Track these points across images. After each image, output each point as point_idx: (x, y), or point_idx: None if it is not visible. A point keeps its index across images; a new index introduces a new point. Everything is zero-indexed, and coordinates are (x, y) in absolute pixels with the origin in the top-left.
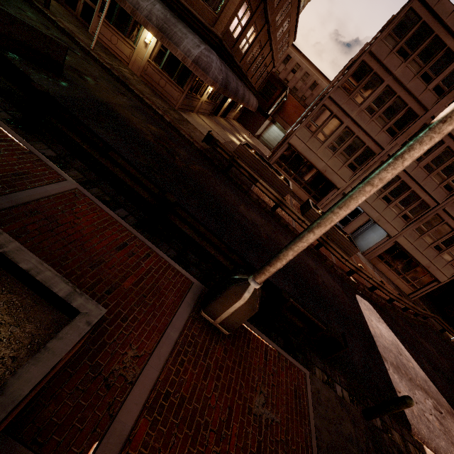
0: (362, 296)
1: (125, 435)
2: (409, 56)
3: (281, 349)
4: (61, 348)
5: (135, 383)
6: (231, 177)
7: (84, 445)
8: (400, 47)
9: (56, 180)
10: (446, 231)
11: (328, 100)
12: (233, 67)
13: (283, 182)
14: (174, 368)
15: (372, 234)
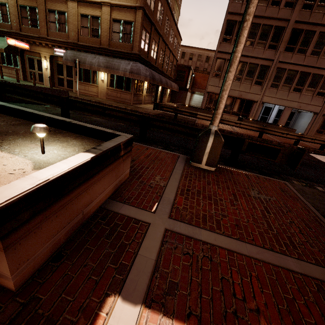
0: (316, 154)
1: (171, 201)
2: None
3: (257, 174)
4: (118, 140)
5: (166, 186)
6: (180, 121)
7: (150, 203)
8: None
9: None
10: None
11: (218, 54)
12: (152, 69)
13: None
14: (187, 182)
15: (302, 120)
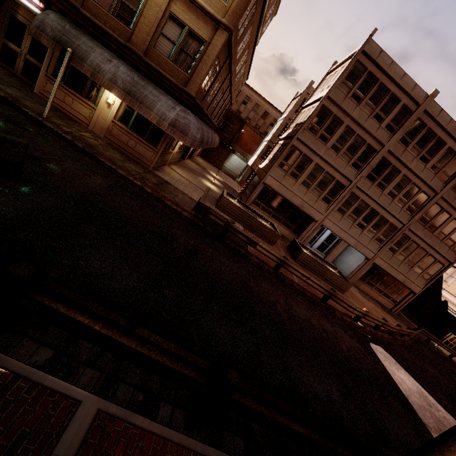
0: (373, 340)
1: None
2: (362, 100)
3: None
4: None
5: None
6: (228, 243)
7: None
8: (353, 93)
9: (67, 416)
10: (413, 247)
11: (296, 141)
12: (201, 117)
13: (272, 230)
14: None
15: (349, 257)
